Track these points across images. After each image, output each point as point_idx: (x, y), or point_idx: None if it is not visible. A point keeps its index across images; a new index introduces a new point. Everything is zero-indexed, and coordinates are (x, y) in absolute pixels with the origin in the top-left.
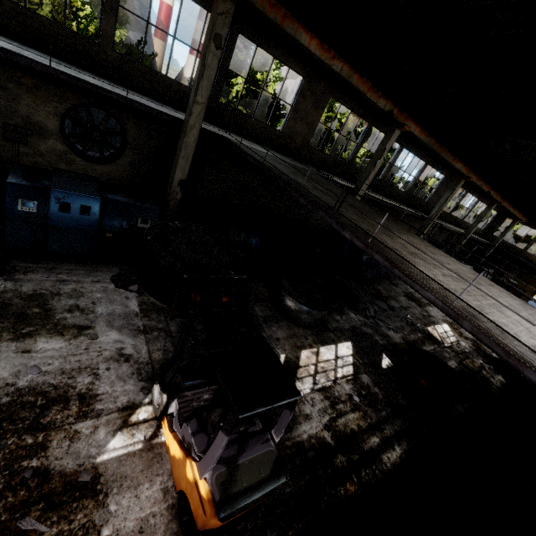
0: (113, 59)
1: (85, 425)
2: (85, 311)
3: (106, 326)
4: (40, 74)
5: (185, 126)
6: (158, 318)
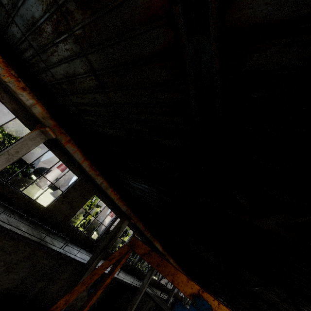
0: None
1: None
2: None
3: None
4: None
5: (140, 291)
6: None
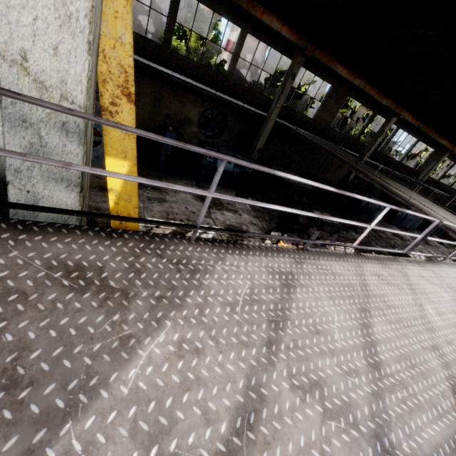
0: (230, 84)
1: (252, 239)
2: (232, 205)
3: (242, 212)
4: (197, 94)
5: (267, 120)
6: (259, 214)
